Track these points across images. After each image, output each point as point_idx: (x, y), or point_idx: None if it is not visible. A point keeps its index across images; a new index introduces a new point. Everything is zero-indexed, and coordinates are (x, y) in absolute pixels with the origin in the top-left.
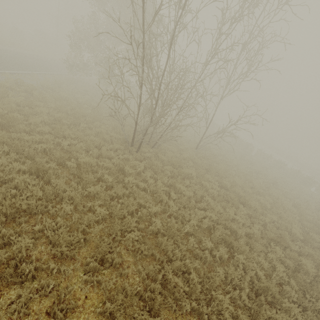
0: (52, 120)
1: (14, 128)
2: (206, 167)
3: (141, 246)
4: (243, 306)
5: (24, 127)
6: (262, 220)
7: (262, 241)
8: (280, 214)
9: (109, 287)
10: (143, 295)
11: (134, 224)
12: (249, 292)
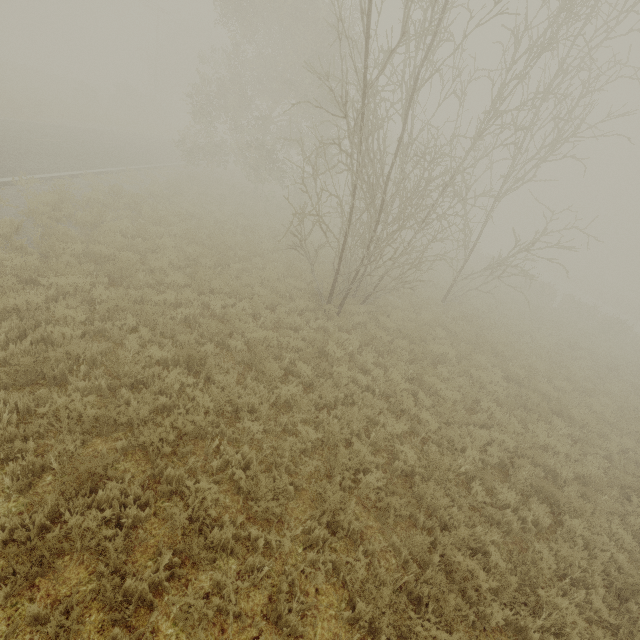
0: (184, 260)
1: (130, 280)
2: (471, 339)
3: (393, 500)
4: (596, 620)
5: (146, 277)
6: (603, 448)
7: (613, 492)
8: (638, 435)
9: (357, 575)
10: (415, 592)
11: (370, 457)
12: (605, 595)
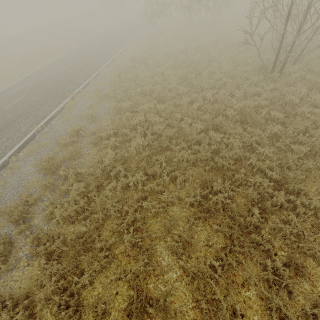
0: (179, 79)
1: (164, 98)
2: None
3: None
4: None
5: (171, 94)
6: None
7: None
8: None
9: None
10: None
11: None
12: None
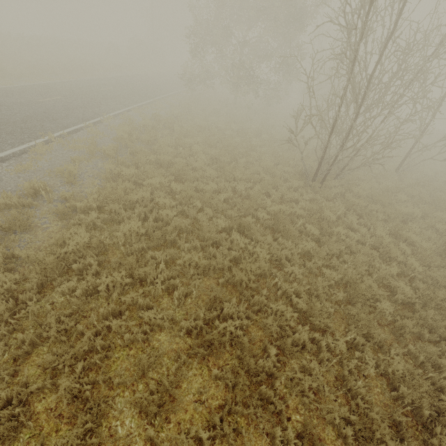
0: (209, 160)
1: (185, 177)
2: (428, 200)
3: (406, 321)
4: None
5: (194, 174)
6: None
7: None
8: None
9: (394, 369)
10: (437, 383)
11: (380, 291)
12: None
